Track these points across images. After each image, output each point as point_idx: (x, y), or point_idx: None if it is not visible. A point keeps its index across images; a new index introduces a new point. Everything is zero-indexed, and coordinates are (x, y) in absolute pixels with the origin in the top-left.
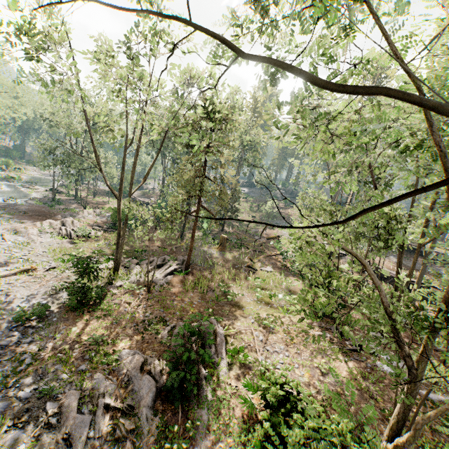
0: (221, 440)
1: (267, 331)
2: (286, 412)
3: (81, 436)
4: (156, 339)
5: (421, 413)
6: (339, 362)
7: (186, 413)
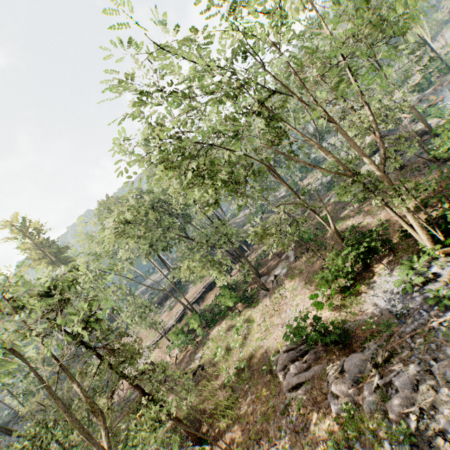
0: (355, 313)
1: (273, 326)
2: (327, 283)
3: (407, 376)
4: (309, 398)
5: (302, 258)
6: (286, 287)
7: (352, 335)
